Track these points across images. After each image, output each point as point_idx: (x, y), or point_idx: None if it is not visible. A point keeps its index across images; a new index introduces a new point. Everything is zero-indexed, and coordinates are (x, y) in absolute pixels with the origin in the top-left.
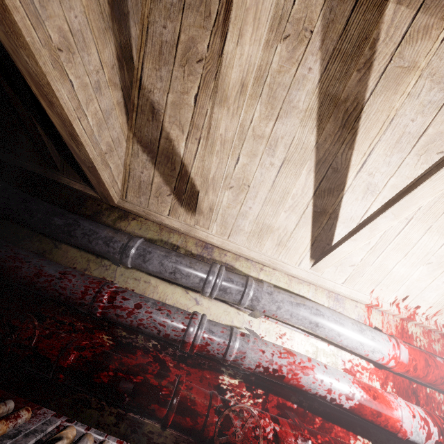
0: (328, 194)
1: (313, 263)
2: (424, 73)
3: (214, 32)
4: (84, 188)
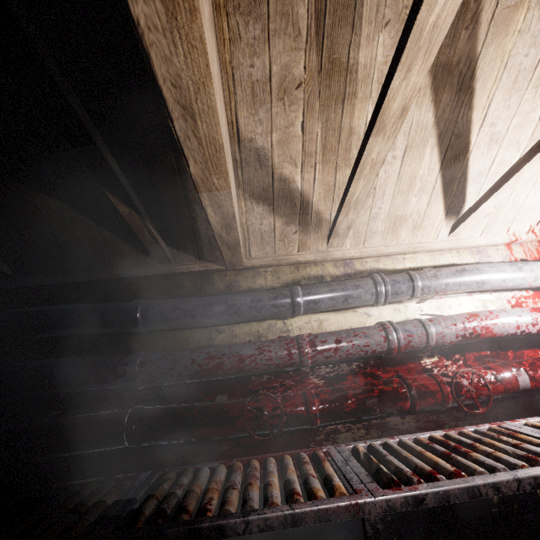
0: (454, 161)
1: (450, 231)
2: (531, 4)
3: (308, 50)
4: (205, 266)
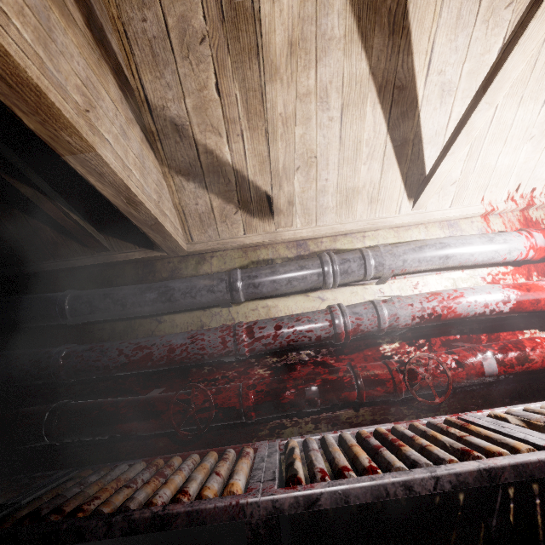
0: (403, 120)
1: (413, 203)
2: None
3: None
4: (145, 253)
